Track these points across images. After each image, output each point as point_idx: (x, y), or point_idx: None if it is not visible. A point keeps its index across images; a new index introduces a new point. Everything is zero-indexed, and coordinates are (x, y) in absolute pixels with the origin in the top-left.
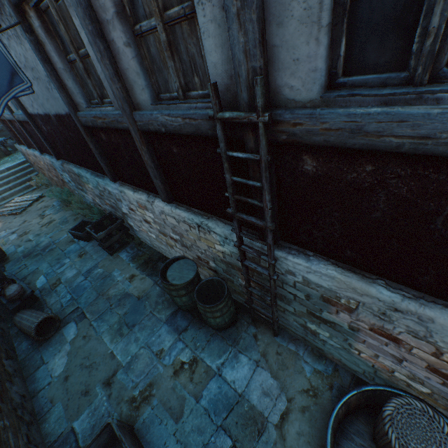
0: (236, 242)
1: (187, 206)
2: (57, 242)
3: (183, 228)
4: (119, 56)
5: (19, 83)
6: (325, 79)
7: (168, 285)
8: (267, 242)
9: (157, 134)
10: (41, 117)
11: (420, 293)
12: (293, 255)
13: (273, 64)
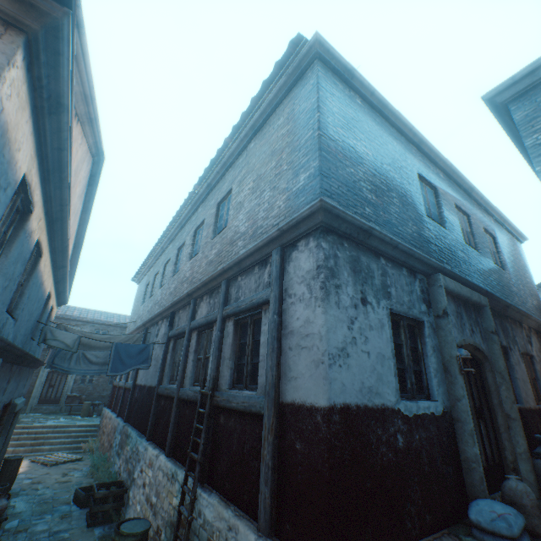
0: (183, 480)
1: (176, 460)
2: (56, 498)
3: (163, 483)
4: (189, 363)
5: (146, 363)
6: (231, 383)
7: (117, 532)
8: (195, 473)
9: (185, 401)
10: (141, 386)
11: (244, 513)
12: (205, 491)
13: (220, 375)
